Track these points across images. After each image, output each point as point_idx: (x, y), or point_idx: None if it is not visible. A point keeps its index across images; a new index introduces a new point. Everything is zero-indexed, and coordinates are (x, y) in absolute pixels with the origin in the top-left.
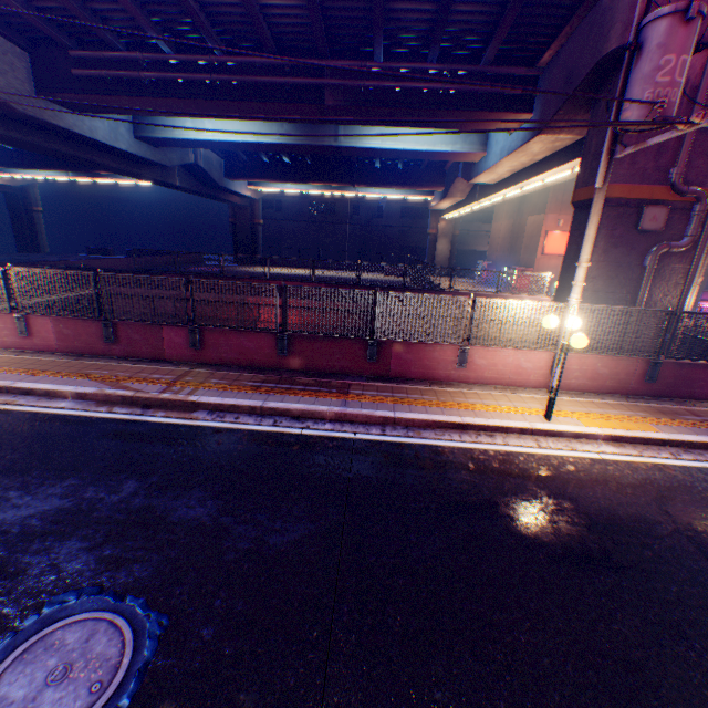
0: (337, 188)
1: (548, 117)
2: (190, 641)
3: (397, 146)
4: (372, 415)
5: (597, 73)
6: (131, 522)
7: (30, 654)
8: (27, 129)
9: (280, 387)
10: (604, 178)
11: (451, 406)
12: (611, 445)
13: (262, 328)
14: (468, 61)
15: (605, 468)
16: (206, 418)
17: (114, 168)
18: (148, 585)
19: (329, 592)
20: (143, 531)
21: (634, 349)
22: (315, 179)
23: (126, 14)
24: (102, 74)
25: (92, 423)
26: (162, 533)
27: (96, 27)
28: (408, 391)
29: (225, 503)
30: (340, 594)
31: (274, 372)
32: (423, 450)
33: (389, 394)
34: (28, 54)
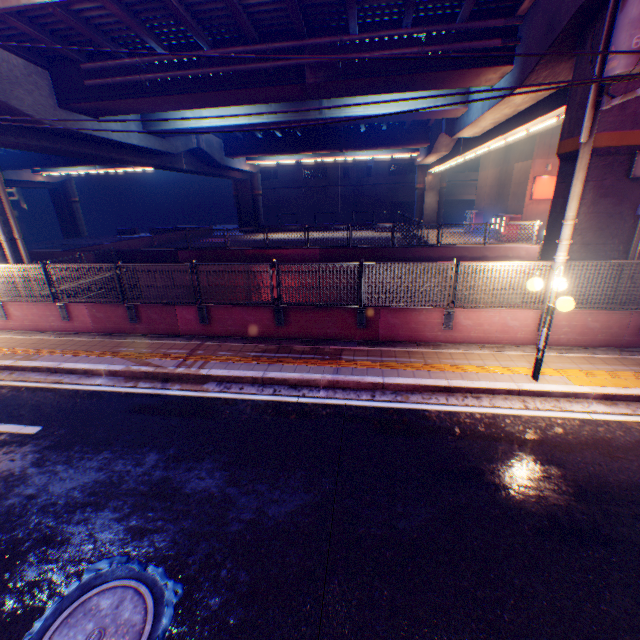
0: (327, 155)
1: (529, 68)
2: (200, 610)
3: (379, 111)
4: (362, 381)
5: (581, 16)
6: (152, 494)
7: (73, 618)
8: (55, 138)
9: (278, 357)
10: (590, 132)
11: (438, 369)
12: (602, 403)
13: (260, 302)
14: (444, 20)
15: (595, 430)
16: (215, 390)
17: (129, 161)
18: (166, 555)
19: (321, 564)
20: (162, 502)
21: (628, 298)
22: (306, 149)
23: (123, 25)
24: (109, 82)
25: (121, 398)
26: (177, 504)
27: (91, 50)
28: (396, 354)
29: (230, 474)
30: (331, 566)
31: (274, 341)
32: (410, 416)
33: (378, 358)
34: (48, 72)
